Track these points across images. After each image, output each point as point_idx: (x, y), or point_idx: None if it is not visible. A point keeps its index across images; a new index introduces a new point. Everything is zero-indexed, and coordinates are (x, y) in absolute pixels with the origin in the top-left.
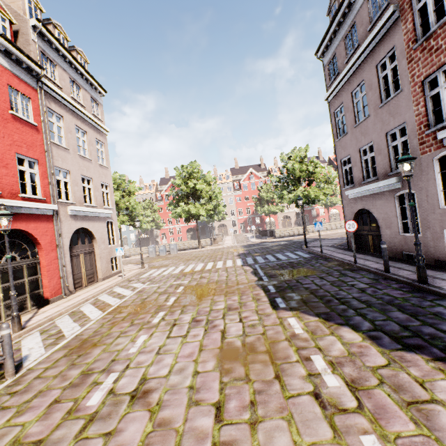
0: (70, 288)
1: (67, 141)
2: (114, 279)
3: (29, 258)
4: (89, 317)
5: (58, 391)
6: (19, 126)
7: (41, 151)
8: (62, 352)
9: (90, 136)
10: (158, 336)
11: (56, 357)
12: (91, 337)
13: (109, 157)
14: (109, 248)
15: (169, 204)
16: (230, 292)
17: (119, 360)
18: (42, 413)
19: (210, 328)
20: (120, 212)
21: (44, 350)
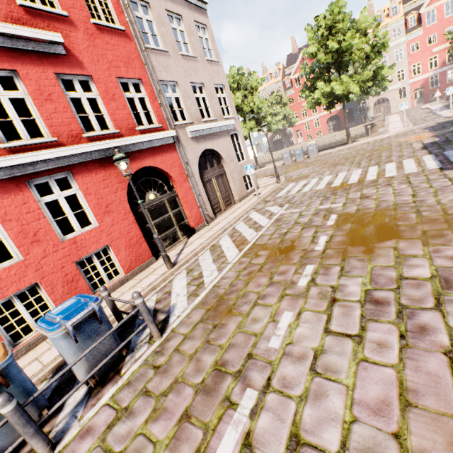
0: (210, 215)
1: (163, 39)
2: (250, 200)
3: (167, 193)
4: (226, 257)
5: (190, 393)
6: (108, 39)
7: (140, 66)
8: (199, 313)
9: (187, 21)
10: (309, 323)
11: (194, 320)
12: (227, 295)
13: (216, 46)
14: (238, 166)
15: (302, 90)
16: (433, 234)
17: (257, 360)
18: (172, 432)
19: (413, 334)
20: (246, 118)
21: (186, 303)
